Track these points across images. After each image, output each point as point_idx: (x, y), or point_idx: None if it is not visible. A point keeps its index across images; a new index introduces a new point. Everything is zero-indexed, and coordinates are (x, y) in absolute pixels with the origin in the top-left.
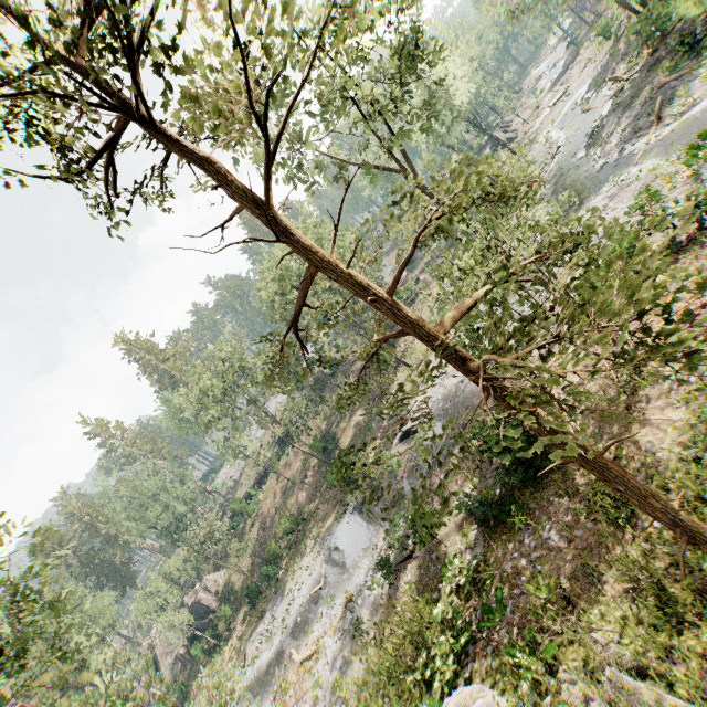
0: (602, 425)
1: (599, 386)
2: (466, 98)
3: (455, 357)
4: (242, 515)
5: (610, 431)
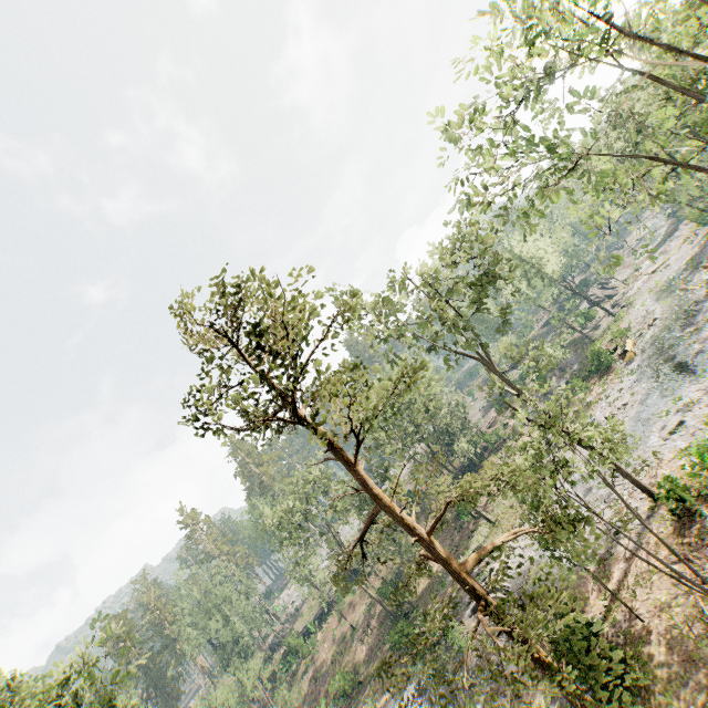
0: (687, 668)
1: (683, 615)
2: (557, 268)
3: (476, 589)
4: (297, 654)
5: (695, 678)
